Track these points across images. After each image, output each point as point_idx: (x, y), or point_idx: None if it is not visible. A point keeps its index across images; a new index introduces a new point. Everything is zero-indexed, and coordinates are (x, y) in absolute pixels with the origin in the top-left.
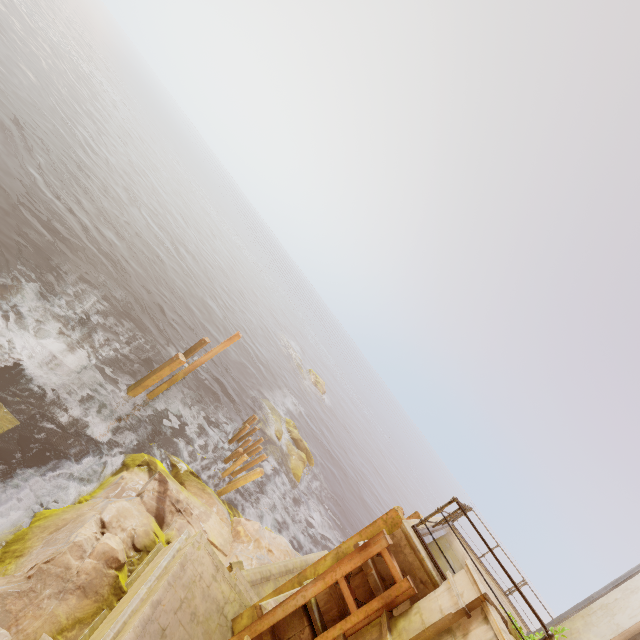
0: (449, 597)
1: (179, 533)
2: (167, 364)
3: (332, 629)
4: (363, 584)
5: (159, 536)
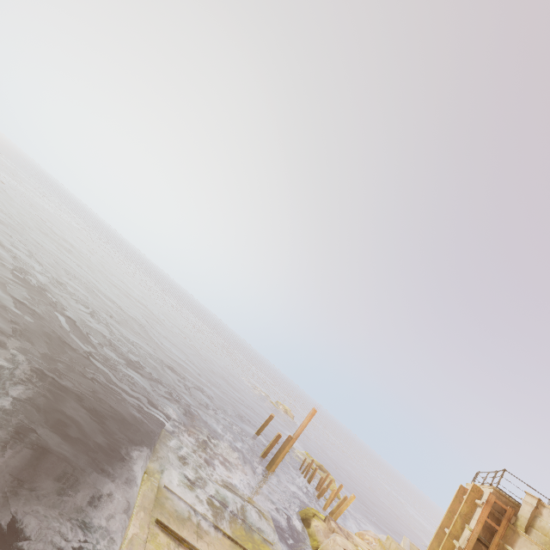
0: (528, 506)
1: (361, 547)
2: (286, 444)
3: (495, 539)
4: (492, 518)
5: None
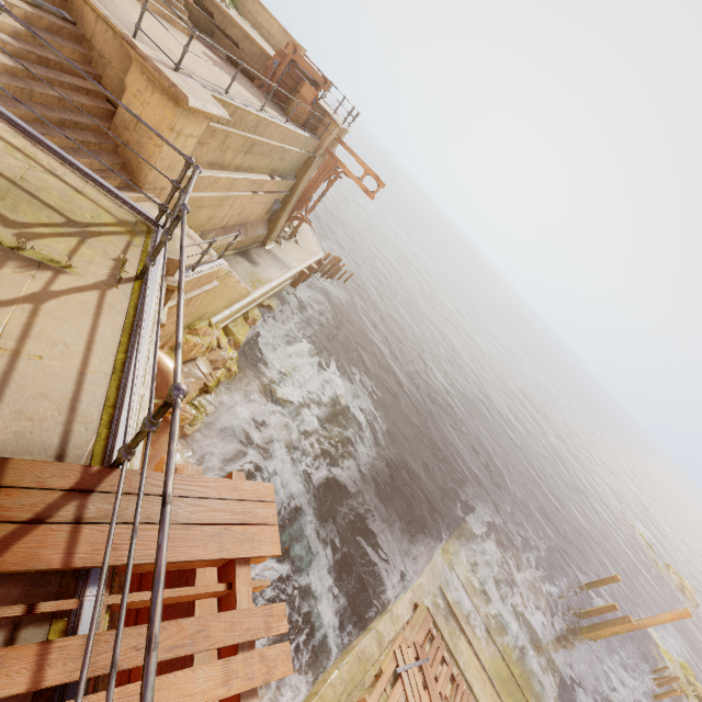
0: None
1: None
2: (618, 622)
3: None
4: None
5: None
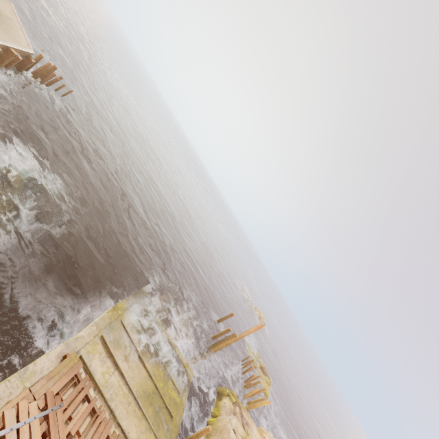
0: None
1: (251, 437)
2: (230, 337)
3: None
4: None
5: (248, 438)
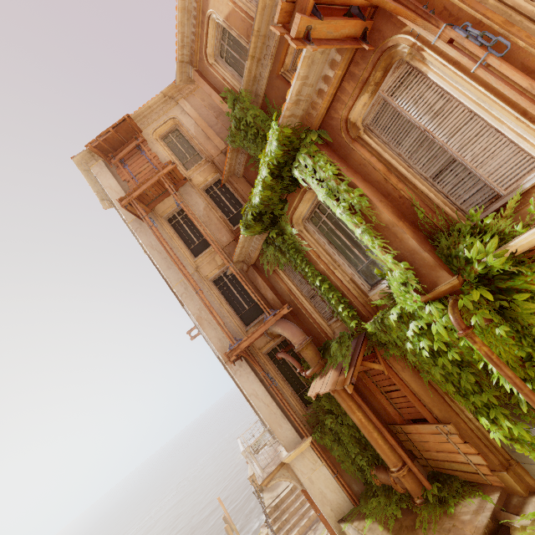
0: None
1: None
2: (228, 533)
3: None
4: None
5: None
